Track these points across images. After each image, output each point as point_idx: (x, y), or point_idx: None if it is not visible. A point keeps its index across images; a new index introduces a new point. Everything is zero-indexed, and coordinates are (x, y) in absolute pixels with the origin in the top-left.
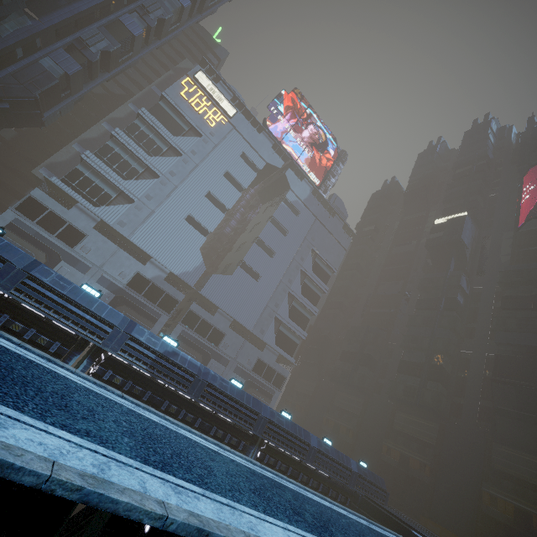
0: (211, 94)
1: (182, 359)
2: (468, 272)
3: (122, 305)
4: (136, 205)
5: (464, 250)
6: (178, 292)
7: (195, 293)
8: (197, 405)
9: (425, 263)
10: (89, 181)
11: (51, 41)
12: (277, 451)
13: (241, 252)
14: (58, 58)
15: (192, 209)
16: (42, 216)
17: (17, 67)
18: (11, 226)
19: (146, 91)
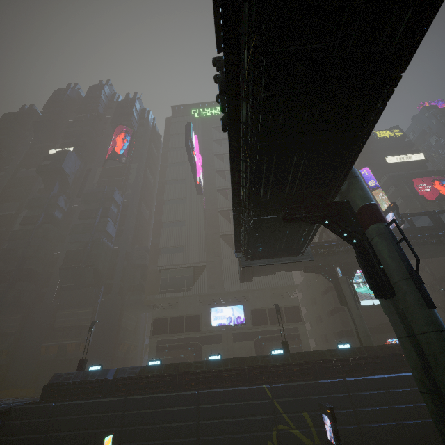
0: None
1: None
2: (70, 194)
3: None
4: None
5: (67, 177)
6: None
7: None
8: None
9: (42, 187)
10: None
11: None
12: None
13: None
14: None
15: None
16: None
17: None
18: None
19: None
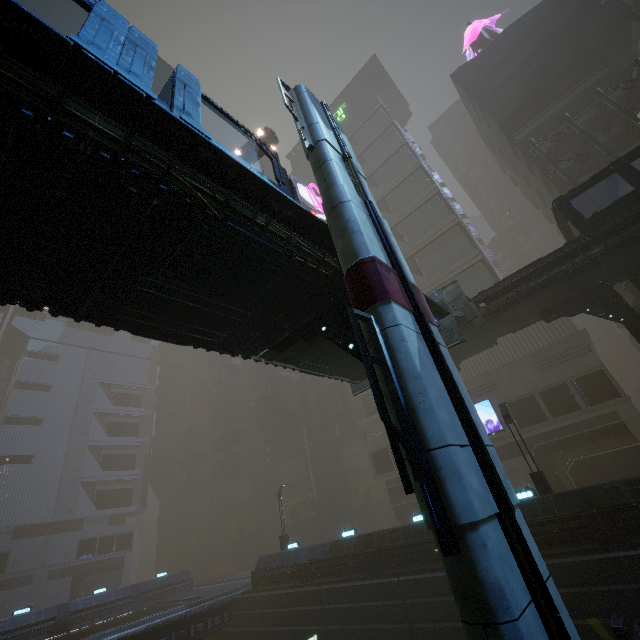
0: None
1: None
2: None
3: None
4: None
5: None
6: None
7: None
8: None
9: None
10: None
11: None
12: None
13: None
14: None
15: None
16: None
17: None
18: None
19: None
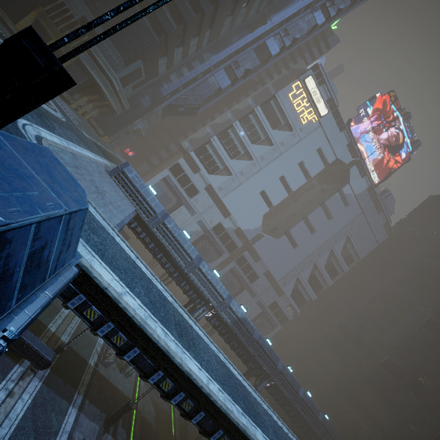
0: (312, 96)
1: (248, 323)
2: None
3: (206, 240)
4: (232, 178)
5: None
6: (239, 241)
7: (249, 244)
8: (247, 348)
9: None
10: (210, 156)
11: (219, 65)
12: (278, 388)
13: (289, 222)
14: (219, 76)
15: (267, 186)
16: (180, 176)
17: (195, 84)
18: (165, 179)
19: (263, 89)
